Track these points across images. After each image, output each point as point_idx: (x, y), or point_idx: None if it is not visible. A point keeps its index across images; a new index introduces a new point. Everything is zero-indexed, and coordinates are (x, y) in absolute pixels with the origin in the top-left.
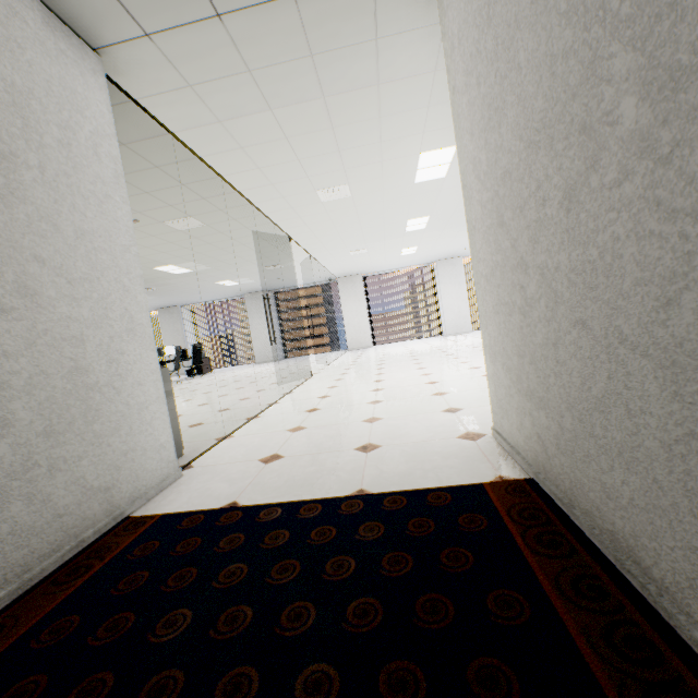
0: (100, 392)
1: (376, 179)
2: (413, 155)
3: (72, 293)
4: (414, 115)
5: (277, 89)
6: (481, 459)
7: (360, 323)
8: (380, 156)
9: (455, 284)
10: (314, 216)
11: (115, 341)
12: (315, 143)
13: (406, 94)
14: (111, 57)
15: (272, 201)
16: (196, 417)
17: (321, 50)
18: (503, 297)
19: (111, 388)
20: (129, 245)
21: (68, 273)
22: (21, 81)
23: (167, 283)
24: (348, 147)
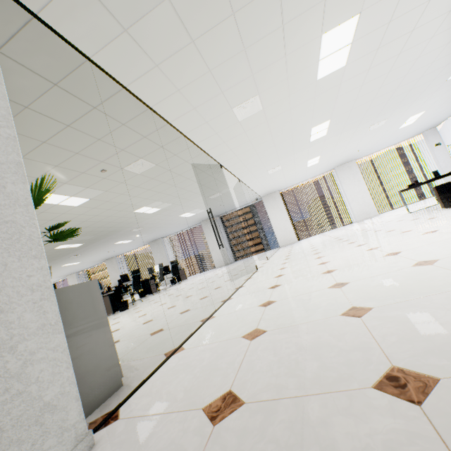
0: None
1: (282, 82)
2: (315, 39)
3: None
4: None
5: None
6: None
7: (285, 225)
8: (283, 48)
9: (354, 181)
10: (235, 139)
11: None
12: (221, 43)
13: None
14: None
15: (198, 129)
16: (161, 321)
17: None
18: None
19: None
20: None
21: None
22: None
23: (147, 221)
24: (252, 42)
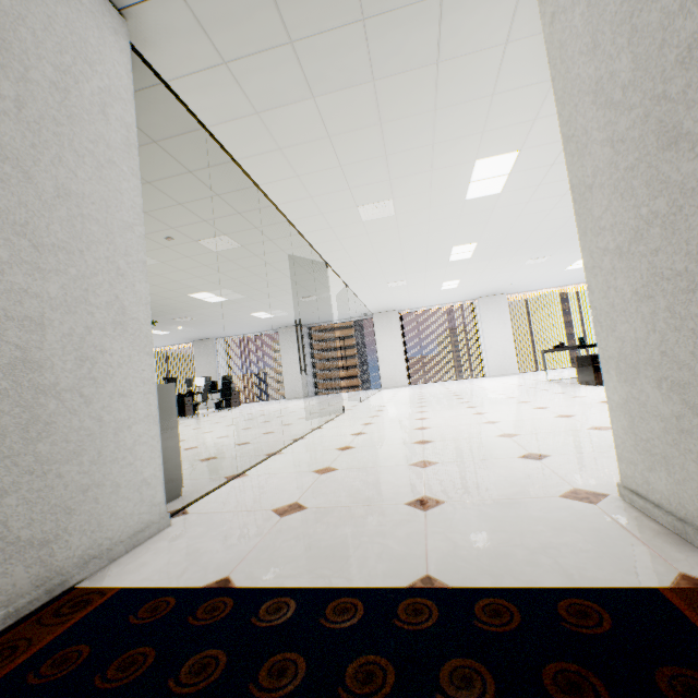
0: (58, 398)
1: (424, 193)
2: (468, 163)
3: (36, 261)
4: (475, 107)
5: (321, 69)
6: (625, 537)
7: (395, 360)
8: (430, 163)
9: (498, 322)
10: (353, 239)
11: (93, 334)
12: (360, 144)
13: (468, 77)
14: (138, 21)
15: (310, 218)
16: (212, 449)
17: (374, 12)
18: (668, 265)
19: (77, 395)
20: (132, 224)
21: (34, 234)
22: (9, 1)
23: (202, 312)
24: (396, 151)
